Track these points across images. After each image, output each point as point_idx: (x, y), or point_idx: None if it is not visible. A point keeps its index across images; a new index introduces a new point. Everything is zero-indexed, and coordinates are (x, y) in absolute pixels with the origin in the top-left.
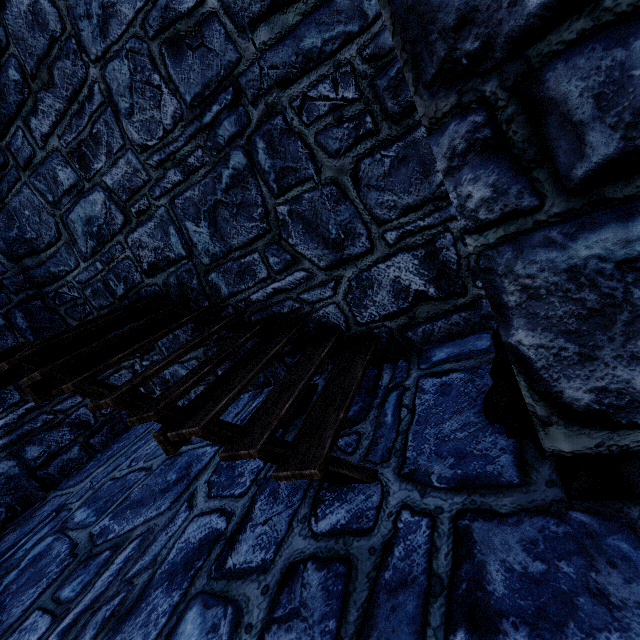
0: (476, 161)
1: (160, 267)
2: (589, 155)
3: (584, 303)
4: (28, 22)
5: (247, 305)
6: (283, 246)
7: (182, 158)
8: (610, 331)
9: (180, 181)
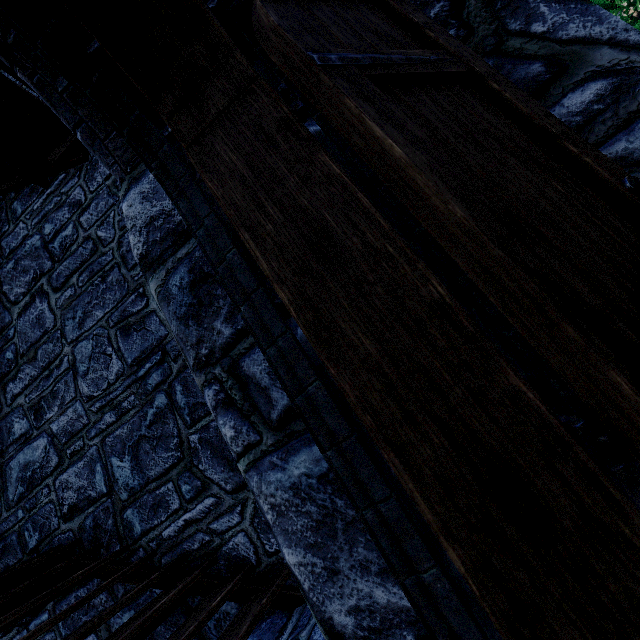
0: (222, 412)
1: (80, 508)
2: (276, 405)
3: (311, 515)
4: (33, 323)
5: (158, 544)
6: (194, 472)
7: (118, 403)
8: (337, 540)
9: (113, 421)
